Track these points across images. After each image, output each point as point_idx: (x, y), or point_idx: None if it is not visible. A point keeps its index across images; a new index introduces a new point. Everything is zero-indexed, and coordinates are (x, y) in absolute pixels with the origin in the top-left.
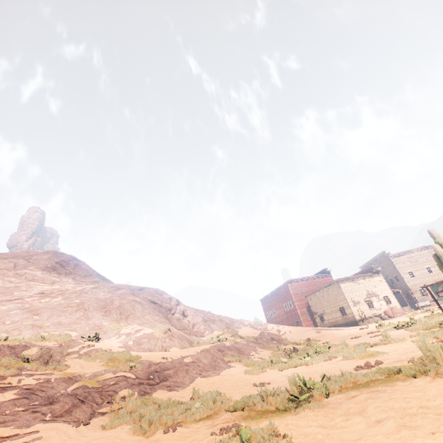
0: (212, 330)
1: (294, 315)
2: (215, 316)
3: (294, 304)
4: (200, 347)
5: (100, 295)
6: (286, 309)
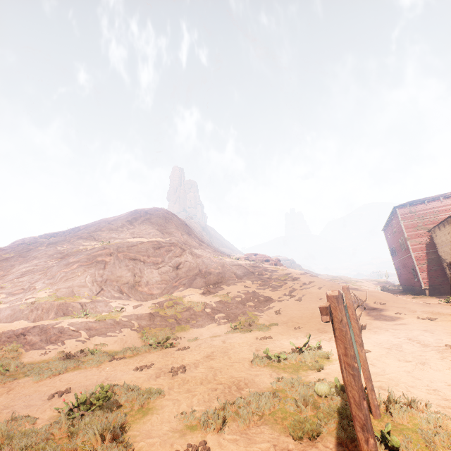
0: (188, 287)
1: (409, 259)
2: (218, 268)
3: (406, 242)
4: (12, 328)
5: (74, 259)
6: (401, 249)
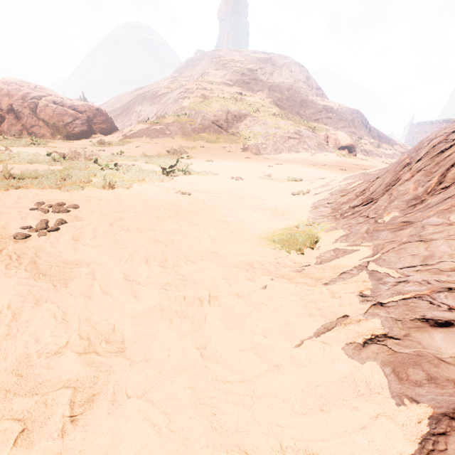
0: (382, 143)
1: None
2: (383, 135)
3: None
4: (391, 152)
5: (349, 117)
6: None
